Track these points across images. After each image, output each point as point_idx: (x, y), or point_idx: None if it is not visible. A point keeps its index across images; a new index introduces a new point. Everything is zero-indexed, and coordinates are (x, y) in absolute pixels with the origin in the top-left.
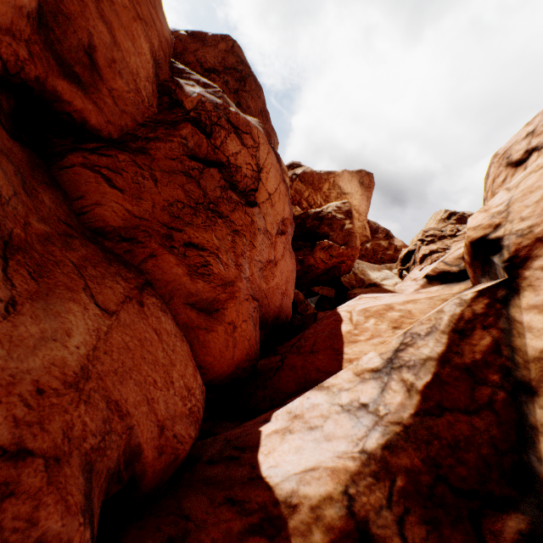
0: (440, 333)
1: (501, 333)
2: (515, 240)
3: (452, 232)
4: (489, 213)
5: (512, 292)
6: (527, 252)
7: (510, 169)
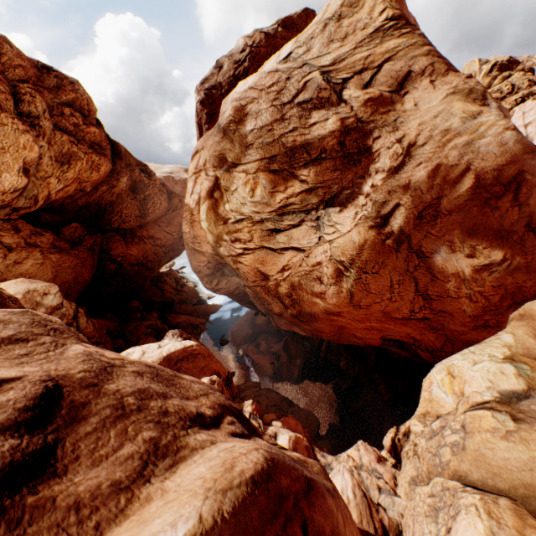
0: None
1: None
2: None
3: (509, 90)
4: None
5: None
6: None
7: None
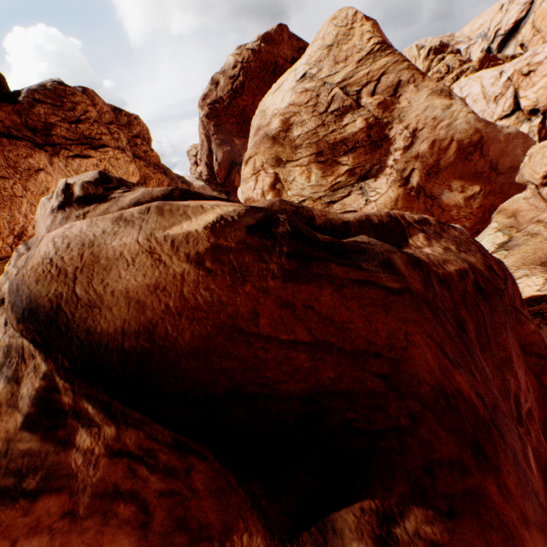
0: (535, 135)
1: (546, 129)
2: (542, 109)
3: (446, 71)
4: (531, 102)
5: (545, 120)
6: (545, 111)
7: (523, 77)
